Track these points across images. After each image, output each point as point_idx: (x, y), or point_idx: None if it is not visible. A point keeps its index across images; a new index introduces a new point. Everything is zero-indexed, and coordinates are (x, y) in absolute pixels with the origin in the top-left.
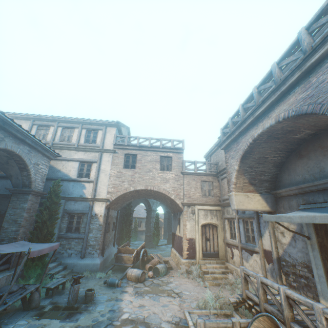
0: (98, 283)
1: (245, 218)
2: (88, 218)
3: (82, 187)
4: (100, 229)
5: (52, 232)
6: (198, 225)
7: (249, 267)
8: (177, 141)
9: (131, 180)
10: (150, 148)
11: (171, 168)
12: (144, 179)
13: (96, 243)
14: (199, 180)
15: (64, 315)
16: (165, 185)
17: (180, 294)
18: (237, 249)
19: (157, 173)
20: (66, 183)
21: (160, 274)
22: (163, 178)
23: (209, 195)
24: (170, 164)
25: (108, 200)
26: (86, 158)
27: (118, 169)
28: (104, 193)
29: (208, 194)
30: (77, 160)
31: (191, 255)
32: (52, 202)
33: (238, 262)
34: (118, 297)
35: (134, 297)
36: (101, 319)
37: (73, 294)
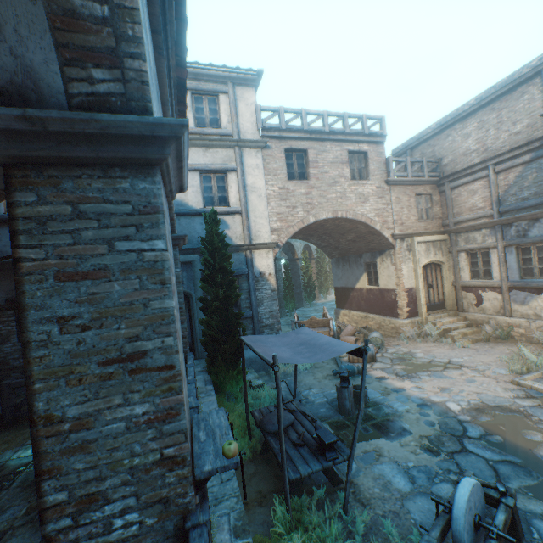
0: (316, 377)
1: (525, 244)
2: (250, 282)
3: (222, 226)
4: (275, 297)
5: (242, 314)
6: (419, 267)
7: (530, 311)
8: (371, 118)
9: (308, 203)
10: (330, 136)
11: (369, 175)
12: (328, 199)
13: (273, 321)
14: (413, 193)
15: (374, 431)
16: (363, 207)
17: (455, 363)
18: (493, 292)
19: (347, 186)
20: (186, 221)
21: (383, 346)
22: (358, 194)
23: (427, 217)
24: (364, 168)
25: (275, 245)
26: (211, 162)
27: (280, 184)
28: (265, 233)
29: (426, 216)
30: (194, 169)
31: (413, 312)
32: (218, 258)
33: (496, 308)
34: (388, 387)
35: (409, 382)
36: (431, 419)
37: (350, 400)
